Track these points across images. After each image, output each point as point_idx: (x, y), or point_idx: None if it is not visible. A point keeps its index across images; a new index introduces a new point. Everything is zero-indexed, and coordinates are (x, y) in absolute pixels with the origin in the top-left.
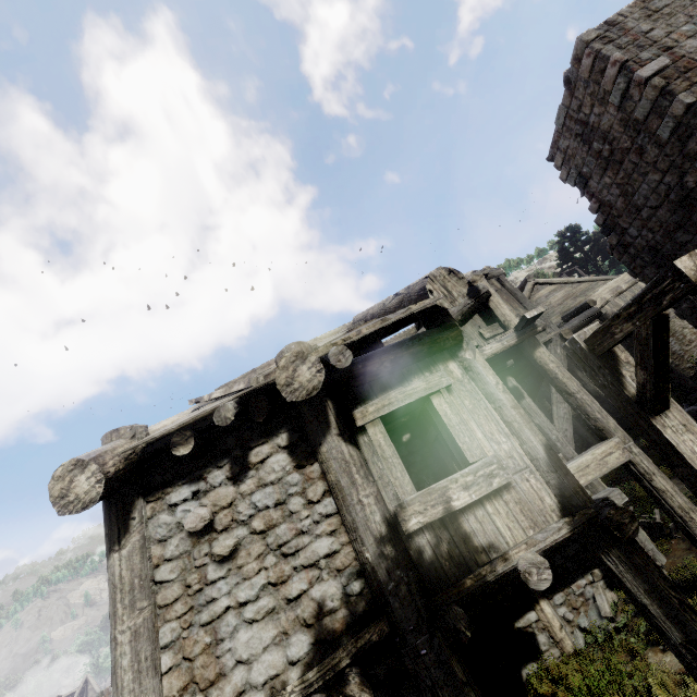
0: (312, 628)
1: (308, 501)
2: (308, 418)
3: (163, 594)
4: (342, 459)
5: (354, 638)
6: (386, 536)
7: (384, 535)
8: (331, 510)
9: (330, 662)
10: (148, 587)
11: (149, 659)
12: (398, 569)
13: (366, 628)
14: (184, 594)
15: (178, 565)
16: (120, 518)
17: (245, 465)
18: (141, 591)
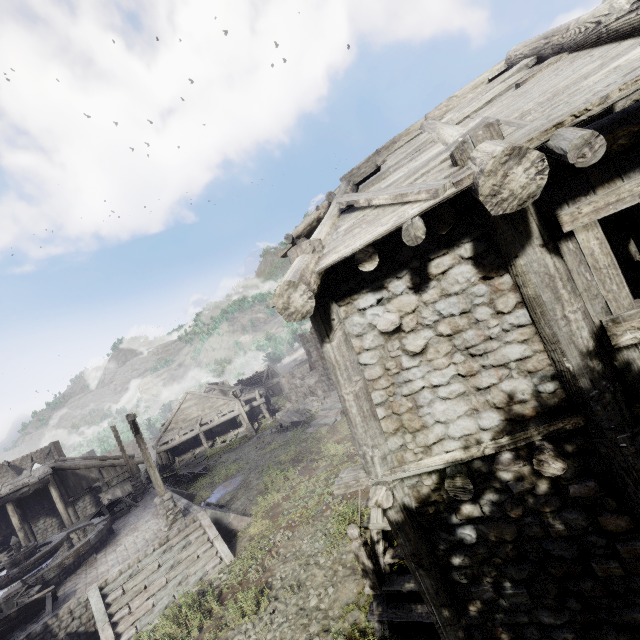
0: (501, 411)
1: (497, 312)
2: (501, 227)
3: (369, 372)
4: (545, 273)
5: (546, 425)
6: (593, 351)
7: (592, 350)
8: (524, 321)
9: (521, 436)
10: (357, 368)
11: (369, 411)
12: (604, 380)
13: (560, 420)
14: (385, 374)
15: (376, 355)
16: (323, 320)
17: (425, 277)
18: (353, 370)
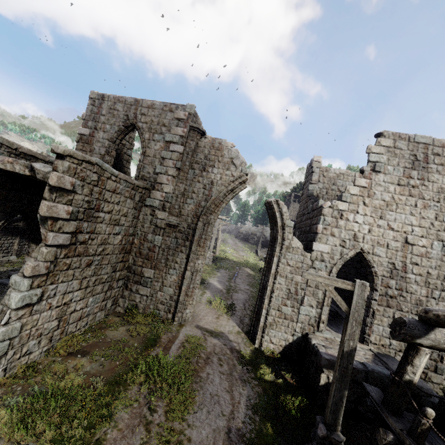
0: None
1: None
2: None
3: None
4: None
5: None
6: None
7: None
8: None
9: None
10: None
11: None
12: None
13: None
14: None
15: None
16: None
17: None
18: None
